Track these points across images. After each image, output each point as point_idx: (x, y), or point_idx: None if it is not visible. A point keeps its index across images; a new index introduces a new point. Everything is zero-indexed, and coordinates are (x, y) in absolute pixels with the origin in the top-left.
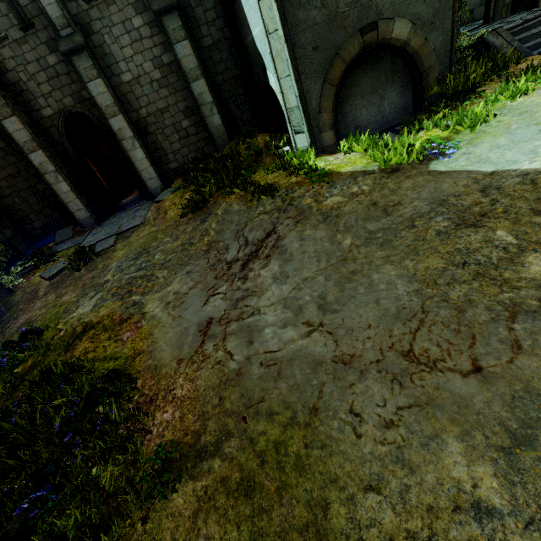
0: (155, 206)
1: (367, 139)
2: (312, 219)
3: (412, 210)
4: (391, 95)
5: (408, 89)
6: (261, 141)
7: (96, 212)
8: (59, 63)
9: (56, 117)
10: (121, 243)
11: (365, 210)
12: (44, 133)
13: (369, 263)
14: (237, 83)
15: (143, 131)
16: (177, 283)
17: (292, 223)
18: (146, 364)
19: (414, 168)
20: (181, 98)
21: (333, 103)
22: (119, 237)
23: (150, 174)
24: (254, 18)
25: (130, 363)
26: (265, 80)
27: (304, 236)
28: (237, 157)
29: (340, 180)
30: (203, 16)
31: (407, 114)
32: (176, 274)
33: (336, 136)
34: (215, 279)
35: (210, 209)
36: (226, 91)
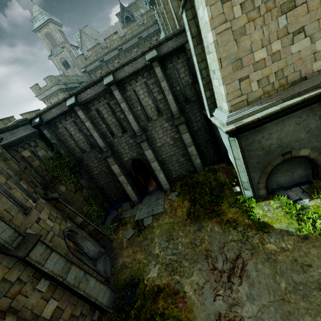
0: (168, 201)
1: (287, 209)
2: (260, 255)
3: (318, 275)
4: (298, 171)
5: (309, 168)
6: (222, 178)
7: (139, 196)
8: (133, 142)
9: (129, 160)
10: (155, 222)
11: (290, 263)
12: (123, 166)
13: (297, 309)
14: (208, 142)
15: (163, 163)
16: (196, 275)
17: (249, 253)
18: None
19: (317, 240)
20: (181, 150)
21: (266, 180)
22: (153, 218)
23: (165, 183)
24: (224, 138)
25: None
26: (226, 153)
27: (258, 268)
28: (210, 185)
29: (273, 233)
30: (194, 119)
31: (308, 177)
32: (193, 267)
33: (266, 191)
34: (215, 282)
35: (201, 221)
36: (202, 146)
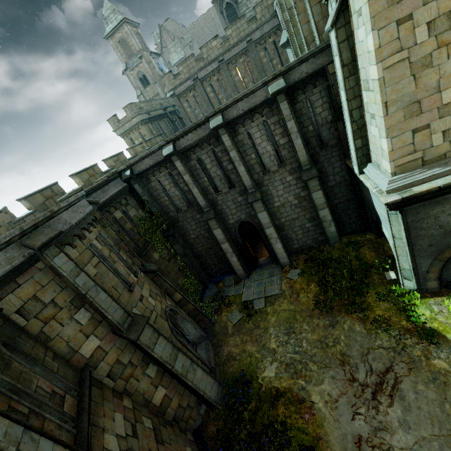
0: (286, 280)
1: None
2: (422, 373)
3: None
4: None
5: None
6: (369, 257)
7: (246, 269)
8: (243, 200)
9: (235, 223)
10: (269, 307)
11: None
12: (228, 230)
13: None
14: (349, 202)
15: (280, 229)
16: (327, 384)
17: (405, 368)
18: (327, 450)
19: None
20: (308, 212)
21: (440, 269)
22: (266, 300)
23: (283, 255)
24: (378, 204)
25: (316, 443)
26: (378, 223)
27: (418, 389)
28: (349, 266)
29: (446, 346)
30: (331, 171)
31: None
32: (324, 373)
33: (439, 283)
34: (355, 397)
35: (335, 315)
36: (340, 207)
